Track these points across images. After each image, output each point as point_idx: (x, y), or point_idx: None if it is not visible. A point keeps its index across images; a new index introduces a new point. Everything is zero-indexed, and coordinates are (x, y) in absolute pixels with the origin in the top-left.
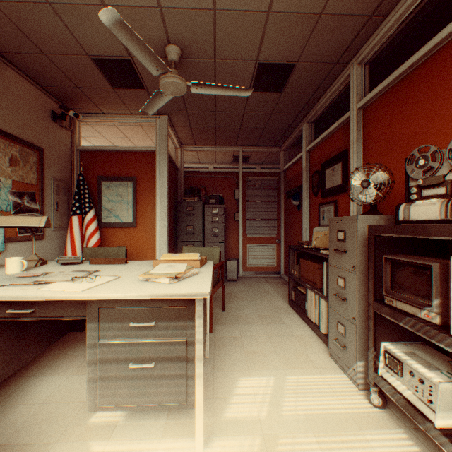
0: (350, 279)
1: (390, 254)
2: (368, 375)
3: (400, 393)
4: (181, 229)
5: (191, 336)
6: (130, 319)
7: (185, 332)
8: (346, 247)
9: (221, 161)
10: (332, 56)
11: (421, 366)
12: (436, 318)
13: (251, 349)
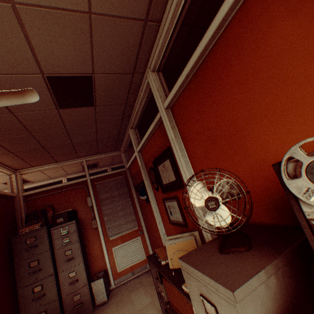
0: None
1: None
2: None
3: None
4: (21, 271)
5: None
6: None
7: None
8: None
9: (73, 171)
10: (127, 66)
11: None
12: None
13: None
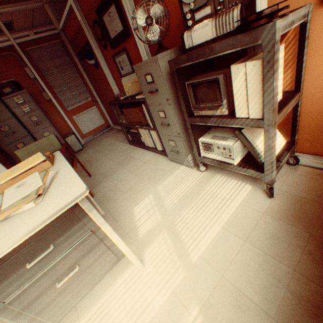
0: (168, 110)
1: (189, 80)
2: (196, 160)
3: (214, 159)
4: None
5: (94, 226)
6: (22, 264)
7: (86, 228)
8: (157, 87)
9: None
10: None
11: (222, 141)
12: (226, 112)
13: (127, 188)
